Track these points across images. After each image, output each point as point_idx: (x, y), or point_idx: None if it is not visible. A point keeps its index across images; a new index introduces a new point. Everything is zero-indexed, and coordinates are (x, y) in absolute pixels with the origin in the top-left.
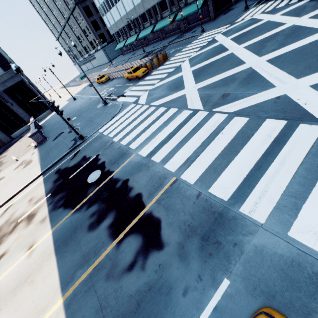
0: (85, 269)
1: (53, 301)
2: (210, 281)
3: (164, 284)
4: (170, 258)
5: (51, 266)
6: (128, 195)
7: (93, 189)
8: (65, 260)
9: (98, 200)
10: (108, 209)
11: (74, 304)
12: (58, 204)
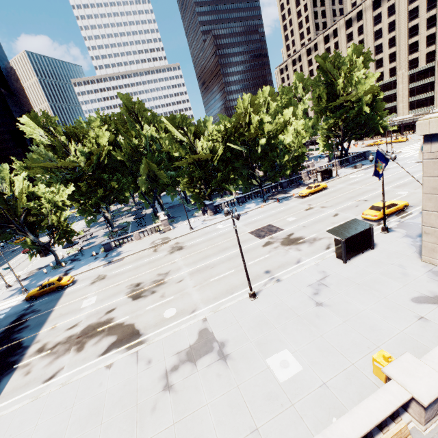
0: (43, 314)
1: (57, 308)
2: (27, 307)
3: (33, 307)
4: (25, 311)
5: (51, 317)
6: (2, 335)
7: (1, 349)
8: (45, 318)
9: (10, 339)
10: (14, 332)
11: (53, 307)
12: (22, 349)
